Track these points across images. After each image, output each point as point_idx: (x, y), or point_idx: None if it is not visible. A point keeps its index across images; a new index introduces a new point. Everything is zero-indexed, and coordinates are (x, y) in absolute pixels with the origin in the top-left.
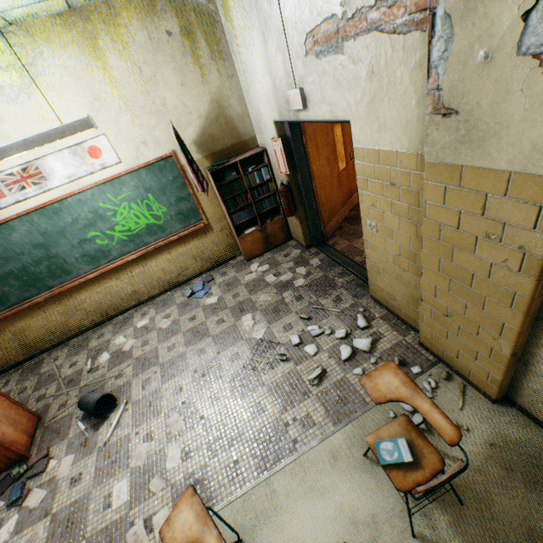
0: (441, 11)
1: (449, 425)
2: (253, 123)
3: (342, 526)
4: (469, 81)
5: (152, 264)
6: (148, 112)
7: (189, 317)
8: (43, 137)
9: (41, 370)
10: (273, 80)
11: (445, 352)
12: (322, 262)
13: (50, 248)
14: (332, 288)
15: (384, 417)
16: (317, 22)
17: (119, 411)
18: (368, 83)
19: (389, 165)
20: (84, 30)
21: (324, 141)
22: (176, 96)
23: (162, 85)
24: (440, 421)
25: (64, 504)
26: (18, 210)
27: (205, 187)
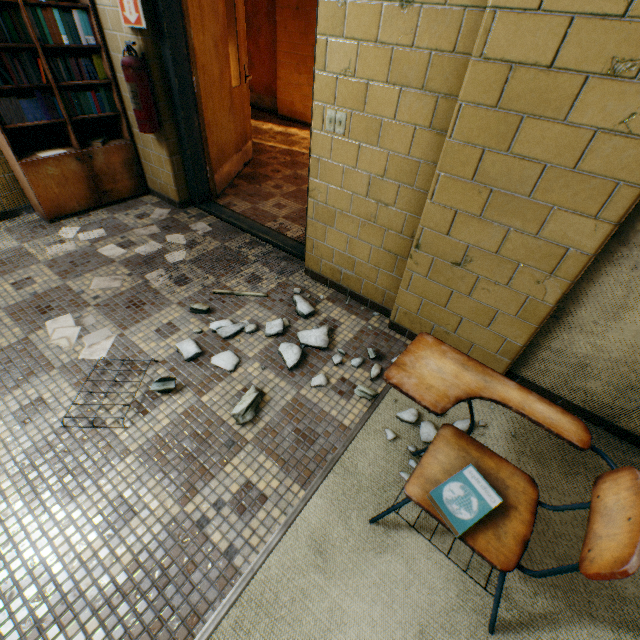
0: None
1: (562, 416)
2: None
3: None
4: None
5: None
6: None
7: None
8: None
9: None
10: None
11: (437, 328)
12: (215, 228)
13: None
14: (240, 264)
15: (381, 443)
16: None
17: None
18: None
19: None
20: None
21: (211, 3)
22: None
23: None
24: (548, 412)
25: None
26: None
27: None
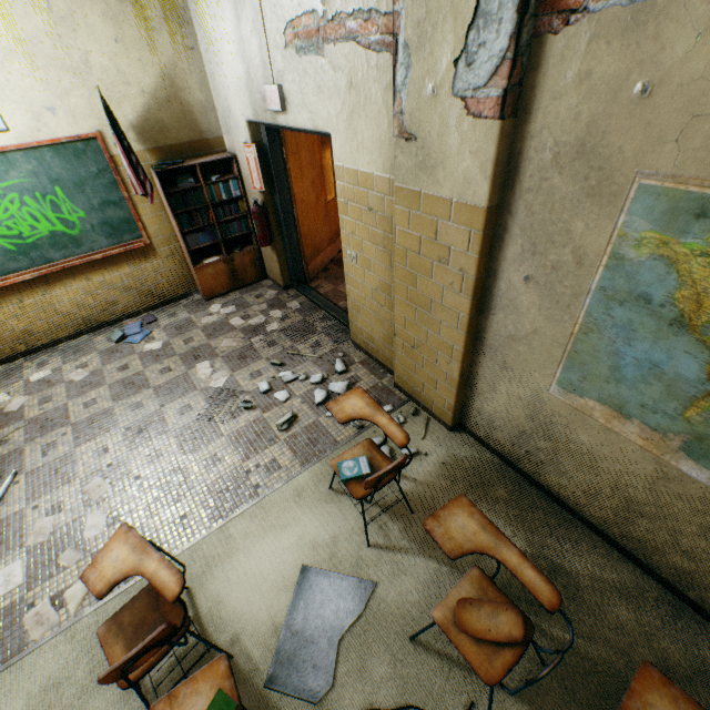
0: (402, 39)
1: (401, 433)
2: (220, 119)
3: (302, 552)
4: (423, 111)
5: (58, 292)
6: (59, 66)
7: (119, 367)
8: None
9: None
10: (247, 67)
11: (415, 388)
12: (303, 306)
13: None
14: (311, 334)
15: None
16: (298, 13)
17: (3, 485)
18: (348, 95)
19: (367, 188)
20: None
21: (310, 160)
22: (107, 54)
23: (84, 32)
24: (395, 430)
25: None
26: None
27: (149, 189)
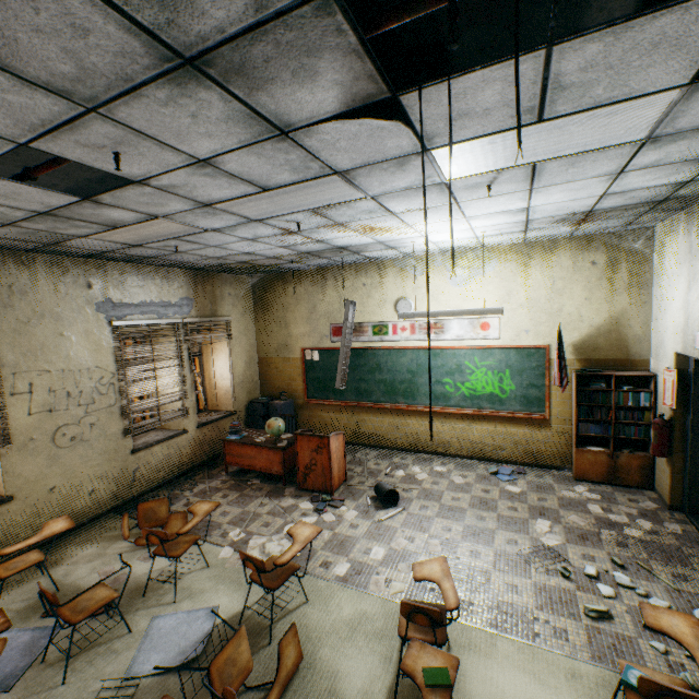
0: None
1: None
2: (651, 347)
3: None
4: None
5: (474, 426)
6: (542, 311)
7: (483, 488)
8: (470, 311)
9: (355, 454)
10: (686, 318)
11: None
12: (684, 533)
13: (415, 376)
14: (679, 563)
15: None
16: None
17: (396, 509)
18: None
19: None
20: (525, 254)
21: None
22: (575, 305)
23: (566, 295)
24: None
25: (342, 532)
26: (415, 345)
27: (563, 383)
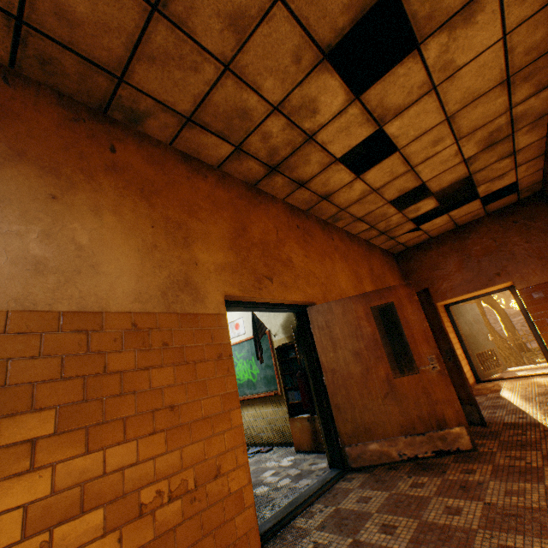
0: None
1: None
2: None
3: None
4: None
5: (245, 412)
6: None
7: None
8: None
9: None
10: None
11: None
12: (303, 486)
13: None
14: None
15: None
16: None
17: None
18: None
19: None
20: None
21: (350, 332)
22: None
23: None
24: None
25: None
26: None
27: (259, 356)
